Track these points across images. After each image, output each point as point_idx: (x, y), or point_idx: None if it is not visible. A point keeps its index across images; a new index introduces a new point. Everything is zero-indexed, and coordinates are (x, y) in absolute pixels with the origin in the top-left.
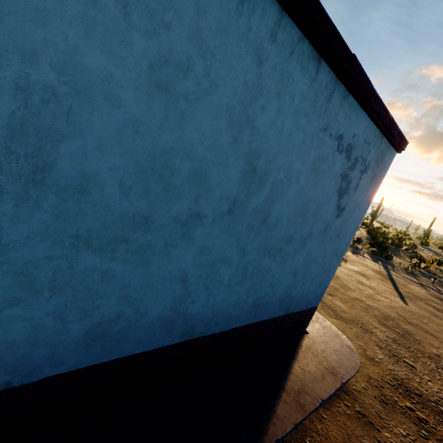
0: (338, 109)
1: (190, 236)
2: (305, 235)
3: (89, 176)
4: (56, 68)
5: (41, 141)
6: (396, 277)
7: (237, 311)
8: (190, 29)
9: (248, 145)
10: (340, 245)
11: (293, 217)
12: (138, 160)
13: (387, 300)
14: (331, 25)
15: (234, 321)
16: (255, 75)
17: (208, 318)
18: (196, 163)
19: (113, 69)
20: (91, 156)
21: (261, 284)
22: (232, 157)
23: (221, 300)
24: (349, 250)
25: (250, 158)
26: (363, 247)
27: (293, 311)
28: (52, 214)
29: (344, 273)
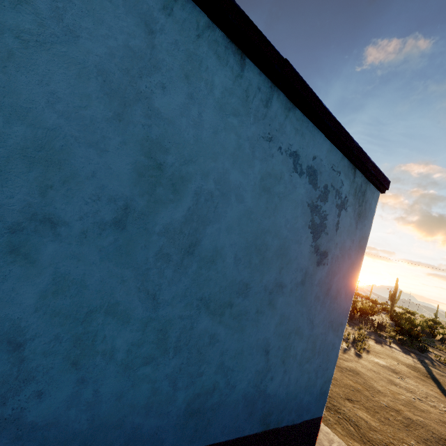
0: (282, 120)
1: (28, 254)
2: (271, 286)
3: None
4: None
5: None
6: (439, 375)
7: (153, 421)
8: None
9: (143, 129)
10: (335, 310)
11: (244, 252)
12: None
13: (436, 411)
14: (246, 19)
15: (149, 444)
16: (144, 43)
17: (83, 436)
18: (42, 133)
19: None
20: None
21: (201, 366)
22: (114, 139)
23: (112, 395)
24: (370, 338)
25: (149, 148)
26: (388, 335)
27: (276, 426)
28: None
29: (367, 368)
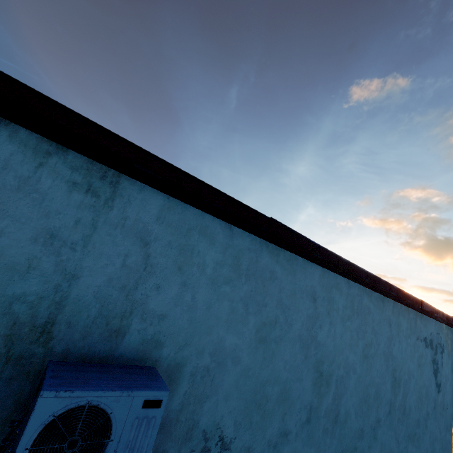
0: (420, 325)
1: (376, 437)
2: (425, 416)
3: (347, 412)
4: (343, 367)
5: (338, 400)
6: None
7: None
8: (371, 328)
9: (391, 366)
10: (447, 417)
11: (416, 403)
12: (359, 396)
13: None
14: (411, 296)
15: None
16: (389, 331)
17: None
18: (376, 387)
19: (354, 358)
20: (348, 400)
21: None
22: (387, 376)
23: None
24: None
25: (393, 373)
26: None
27: None
28: (337, 439)
29: None
